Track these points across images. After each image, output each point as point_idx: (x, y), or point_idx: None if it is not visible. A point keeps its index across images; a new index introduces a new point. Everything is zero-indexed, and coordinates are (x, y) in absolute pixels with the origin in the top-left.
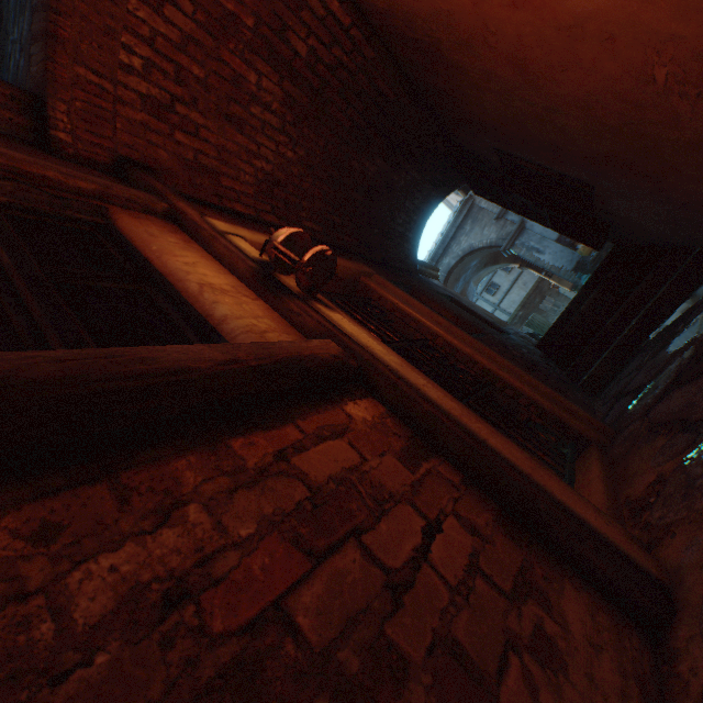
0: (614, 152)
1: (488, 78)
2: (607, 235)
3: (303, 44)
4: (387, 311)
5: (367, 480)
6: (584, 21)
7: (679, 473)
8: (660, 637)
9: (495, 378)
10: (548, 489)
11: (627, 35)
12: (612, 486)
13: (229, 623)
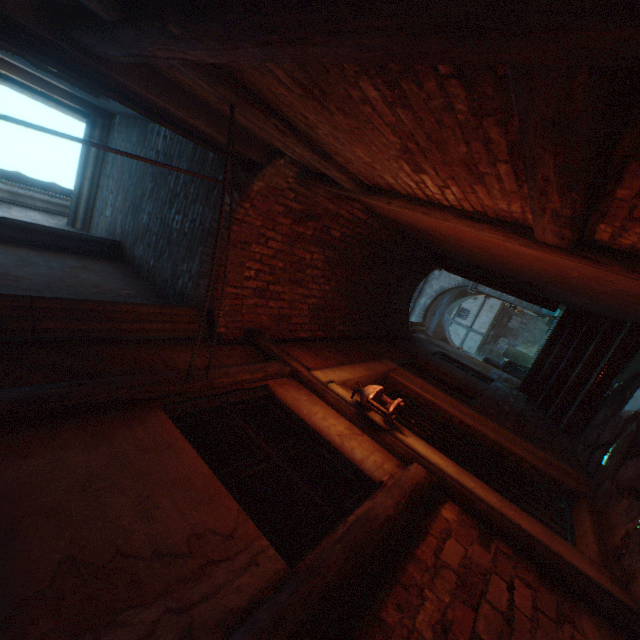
0: (553, 282)
1: (461, 246)
2: (559, 302)
3: (338, 232)
4: (414, 399)
5: (473, 562)
6: (523, 253)
7: (635, 534)
8: (635, 639)
9: (502, 447)
10: (561, 553)
11: (550, 262)
12: (600, 534)
13: (463, 638)
